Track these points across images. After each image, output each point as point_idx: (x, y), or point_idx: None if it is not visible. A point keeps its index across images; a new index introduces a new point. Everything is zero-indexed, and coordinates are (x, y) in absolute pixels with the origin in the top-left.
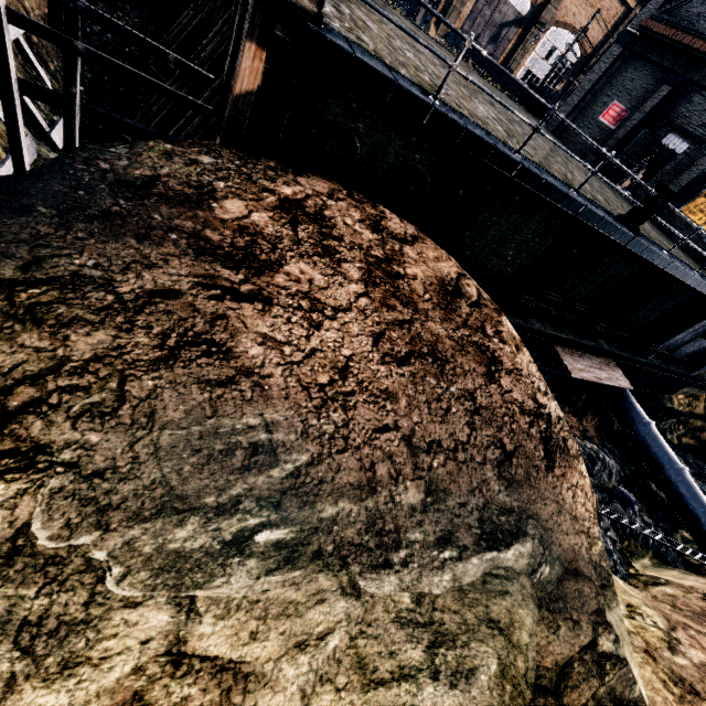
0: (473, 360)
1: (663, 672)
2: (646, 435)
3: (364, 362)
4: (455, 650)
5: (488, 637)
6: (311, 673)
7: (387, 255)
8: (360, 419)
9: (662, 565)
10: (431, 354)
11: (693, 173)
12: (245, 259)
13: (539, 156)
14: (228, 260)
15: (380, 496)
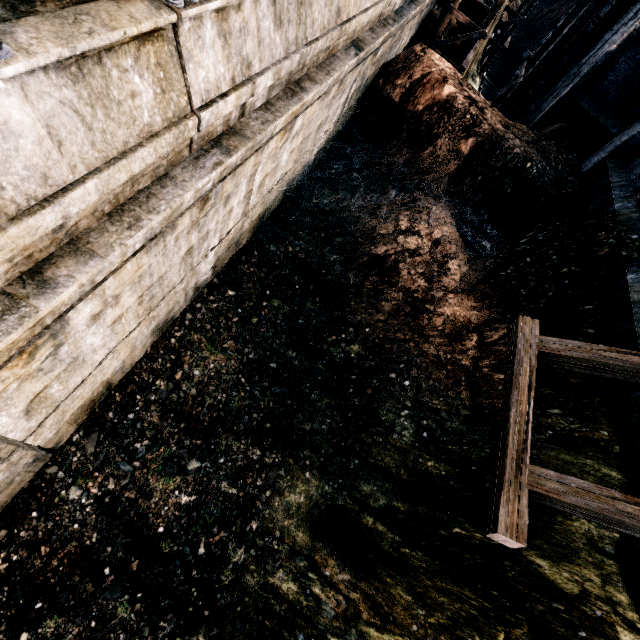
0: None
1: None
2: None
3: None
4: None
5: None
6: None
7: None
8: None
9: None
10: None
11: None
12: None
13: None
14: None
15: None
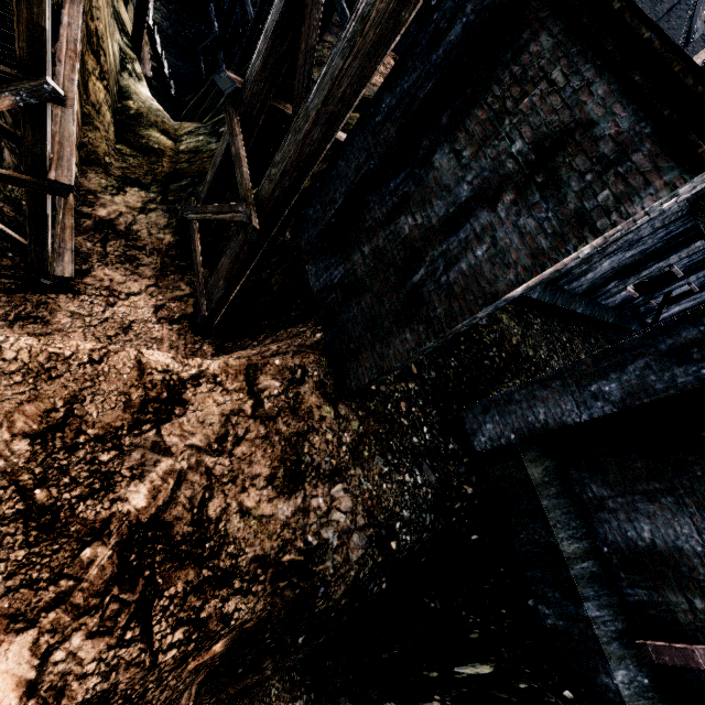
0: None
1: None
2: None
3: None
4: None
5: None
6: None
7: None
8: None
9: None
10: None
11: None
12: None
13: None
14: None
15: None
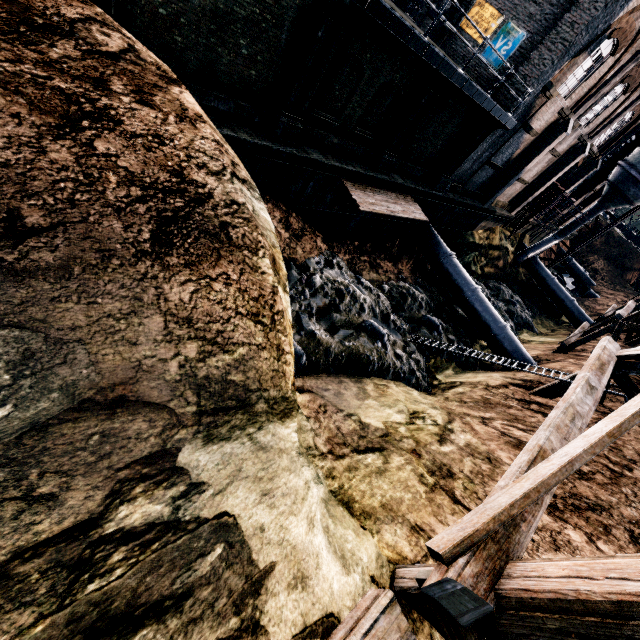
0: (28, 104)
1: (424, 466)
2: (449, 266)
3: None
4: None
5: None
6: None
7: None
8: None
9: (462, 371)
10: None
11: None
12: None
13: None
14: None
15: None
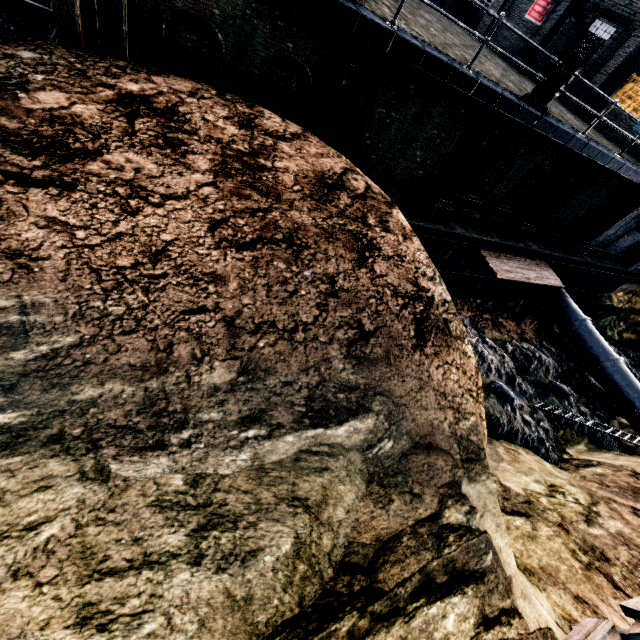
0: (343, 246)
1: (574, 543)
2: (582, 331)
3: (190, 246)
4: (234, 532)
5: (287, 515)
6: (2, 568)
7: (254, 149)
8: (166, 301)
9: (597, 449)
10: (287, 241)
11: (620, 57)
12: (49, 147)
13: (436, 40)
14: (24, 147)
15: (170, 377)
